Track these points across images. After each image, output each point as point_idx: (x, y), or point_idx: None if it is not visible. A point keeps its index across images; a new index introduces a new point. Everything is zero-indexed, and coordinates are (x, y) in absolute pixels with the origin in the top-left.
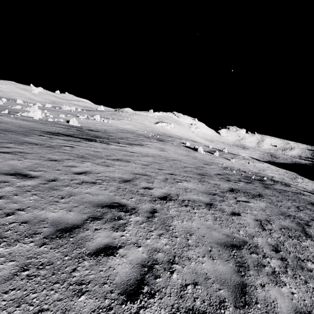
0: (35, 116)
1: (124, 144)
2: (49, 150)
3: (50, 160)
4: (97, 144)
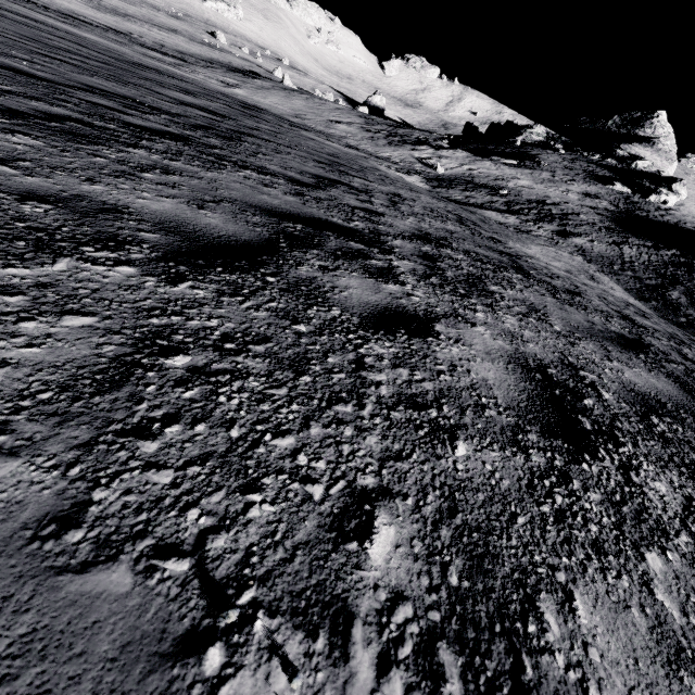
0: None
1: None
2: None
3: None
4: None
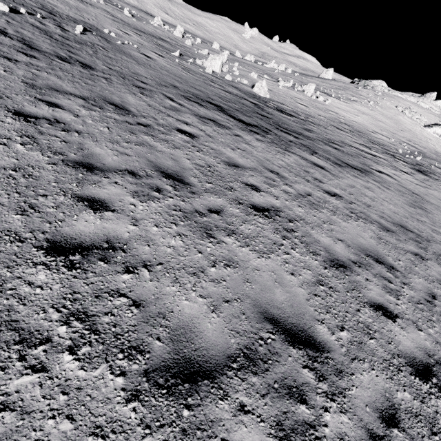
0: (211, 67)
1: (324, 160)
2: (127, 134)
3: (79, 162)
4: (258, 145)
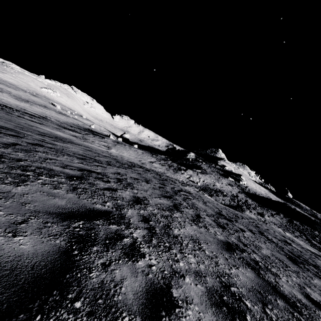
0: None
1: (5, 86)
2: None
3: None
4: None
